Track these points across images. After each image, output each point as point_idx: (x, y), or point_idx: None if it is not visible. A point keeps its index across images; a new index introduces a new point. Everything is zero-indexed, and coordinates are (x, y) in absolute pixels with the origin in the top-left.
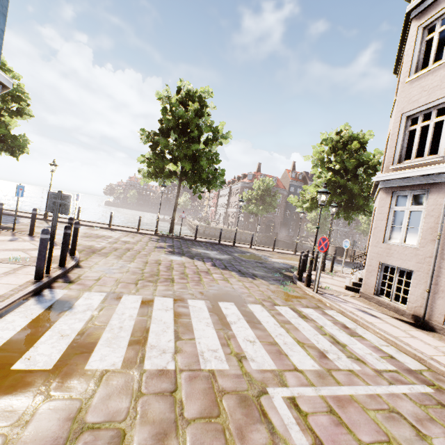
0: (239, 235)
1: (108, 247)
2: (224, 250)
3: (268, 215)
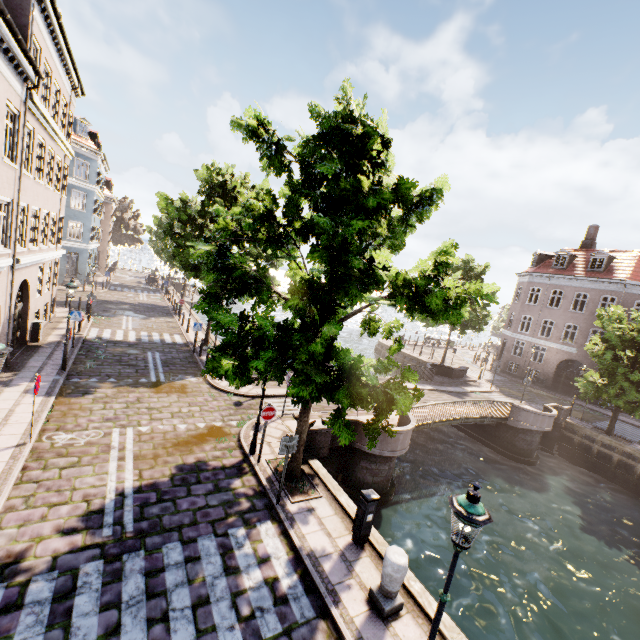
0: (405, 360)
1: (102, 295)
2: (142, 311)
3: (564, 348)
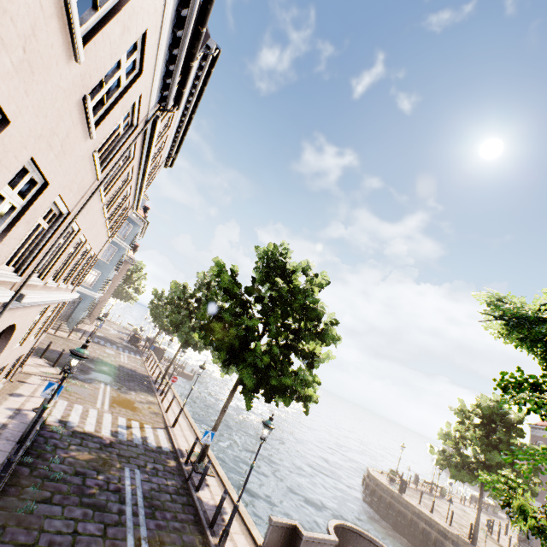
0: (415, 517)
1: None
2: (122, 378)
3: None
